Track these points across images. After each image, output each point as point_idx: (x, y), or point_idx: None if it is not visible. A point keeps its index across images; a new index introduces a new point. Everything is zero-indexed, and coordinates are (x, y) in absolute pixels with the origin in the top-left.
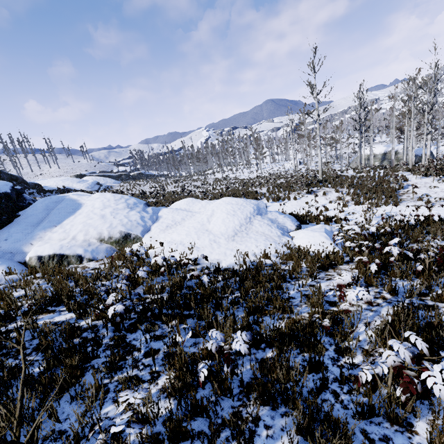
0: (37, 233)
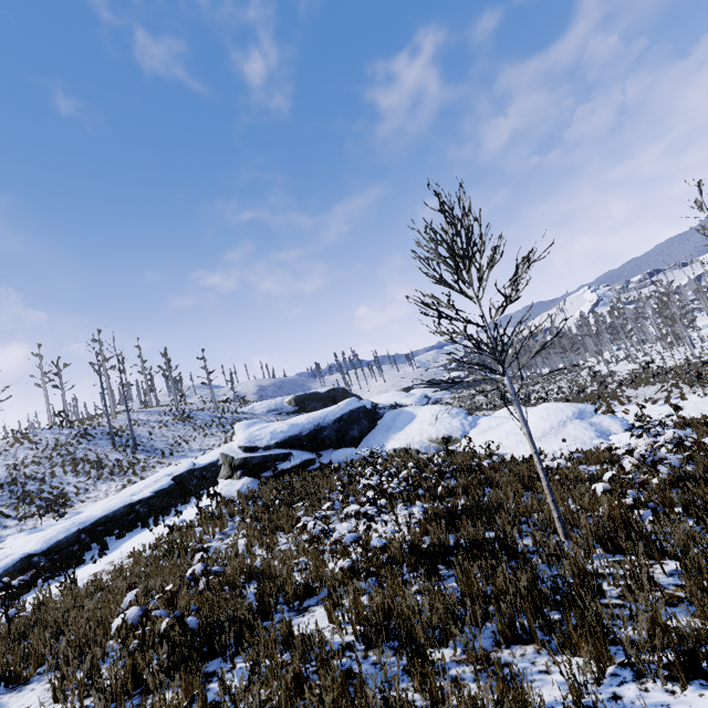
0: (390, 435)
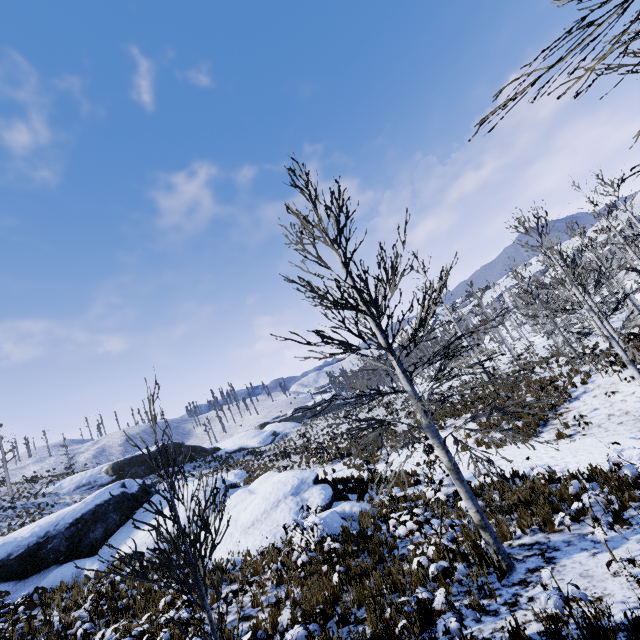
0: (133, 532)
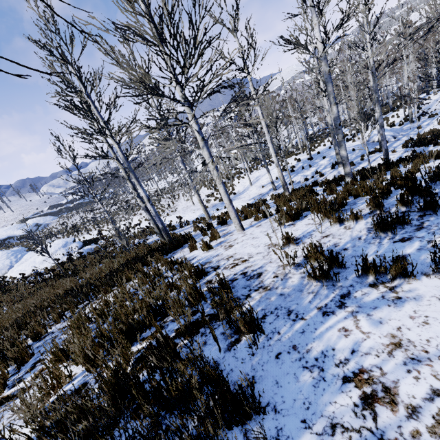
0: None
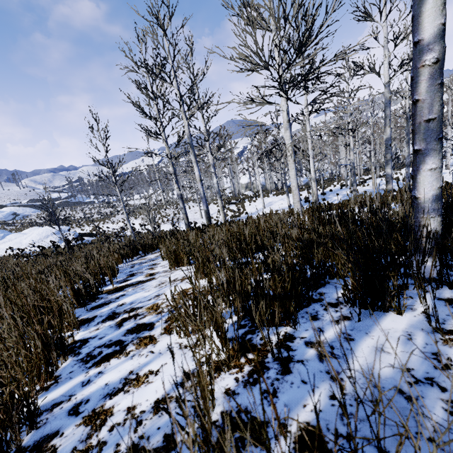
0: None
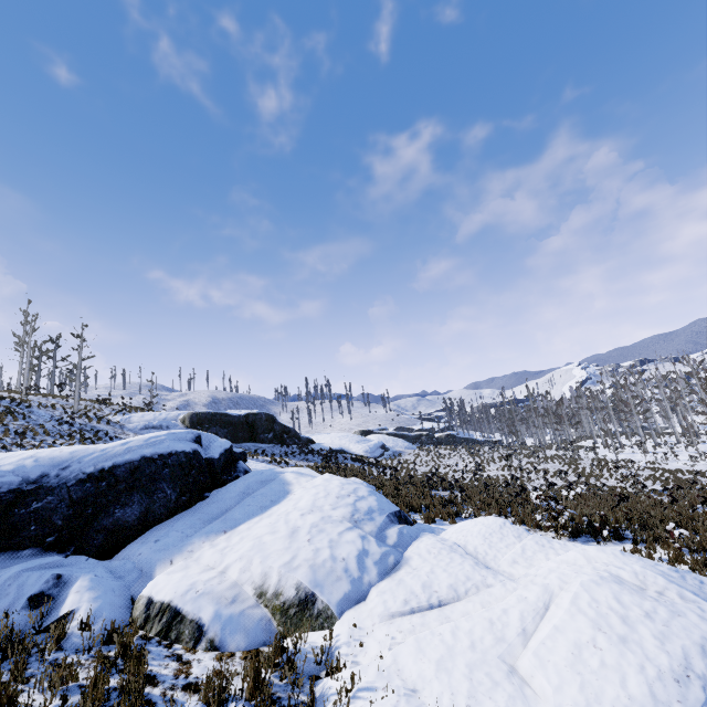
0: (194, 540)
